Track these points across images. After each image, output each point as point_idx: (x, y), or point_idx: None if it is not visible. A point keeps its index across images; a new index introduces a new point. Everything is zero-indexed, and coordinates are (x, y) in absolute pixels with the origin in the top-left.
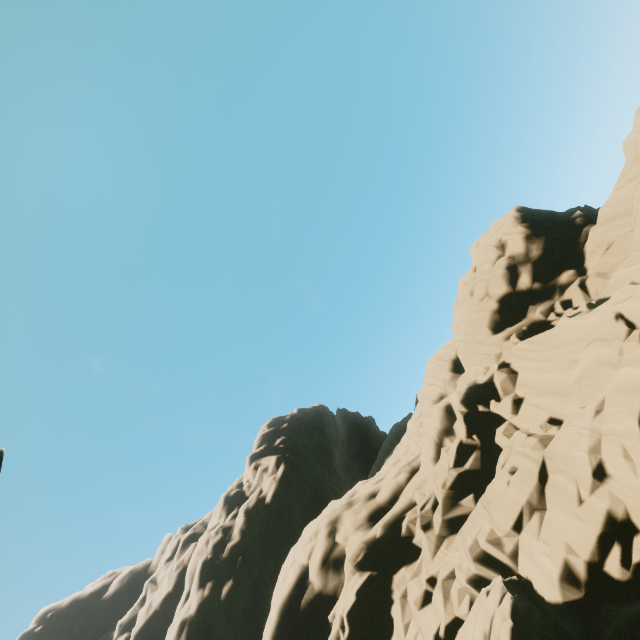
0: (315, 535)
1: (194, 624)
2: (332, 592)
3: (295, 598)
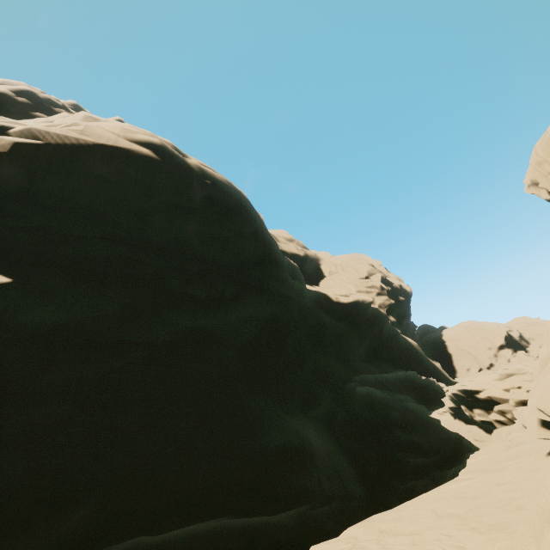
0: (511, 328)
1: (388, 293)
2: (522, 345)
3: (508, 335)
